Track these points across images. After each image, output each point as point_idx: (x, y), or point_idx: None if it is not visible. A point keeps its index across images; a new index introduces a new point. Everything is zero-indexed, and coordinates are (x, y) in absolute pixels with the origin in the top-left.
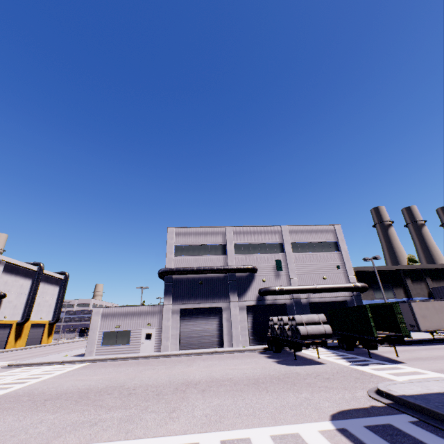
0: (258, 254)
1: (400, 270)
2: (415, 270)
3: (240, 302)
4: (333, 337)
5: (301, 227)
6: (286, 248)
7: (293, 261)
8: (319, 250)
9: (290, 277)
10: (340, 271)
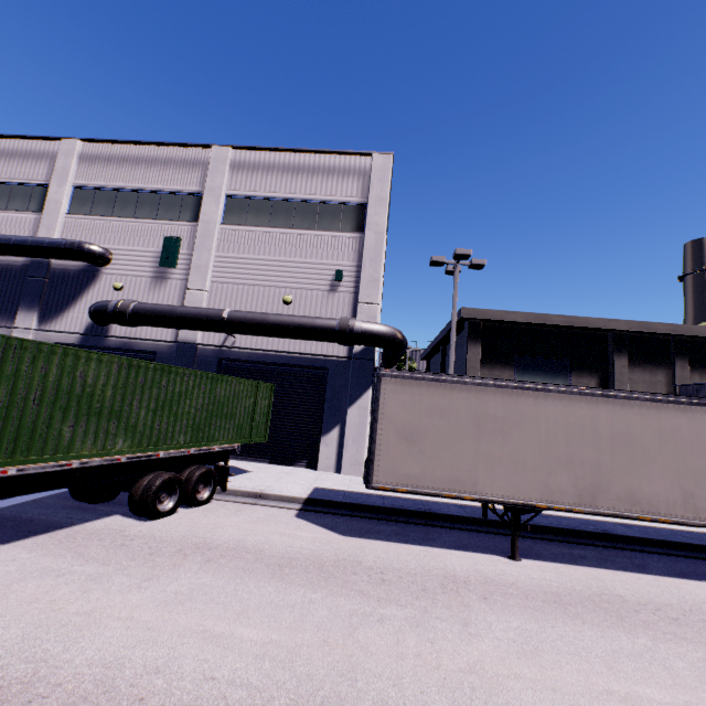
0: (127, 220)
1: (610, 333)
2: (655, 336)
3: (42, 334)
4: (258, 454)
5: (272, 156)
6: (205, 209)
7: (213, 244)
8: (304, 223)
9: (188, 285)
10: (341, 287)
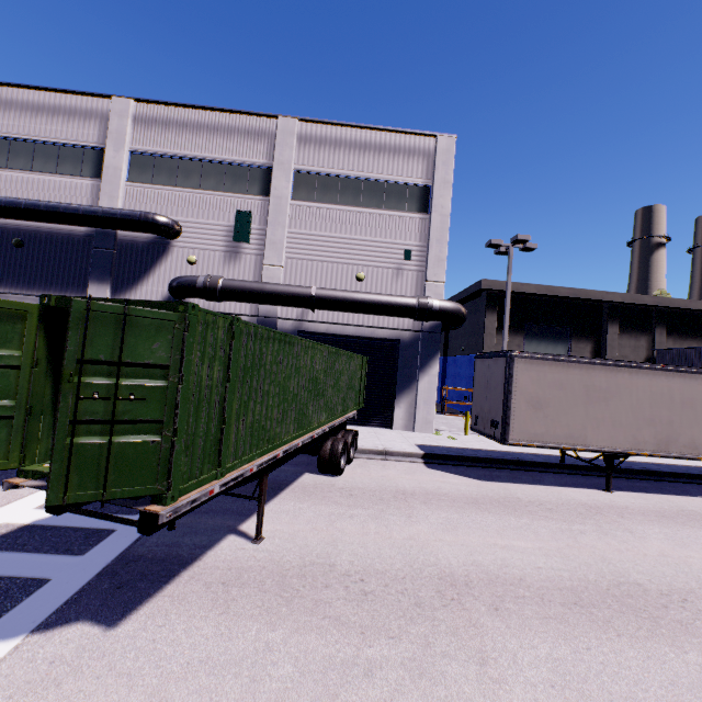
0: (193, 191)
1: (605, 304)
2: (641, 307)
3: None
4: None
5: (339, 131)
6: (276, 184)
7: (286, 221)
8: (372, 202)
9: (264, 261)
10: (409, 266)
